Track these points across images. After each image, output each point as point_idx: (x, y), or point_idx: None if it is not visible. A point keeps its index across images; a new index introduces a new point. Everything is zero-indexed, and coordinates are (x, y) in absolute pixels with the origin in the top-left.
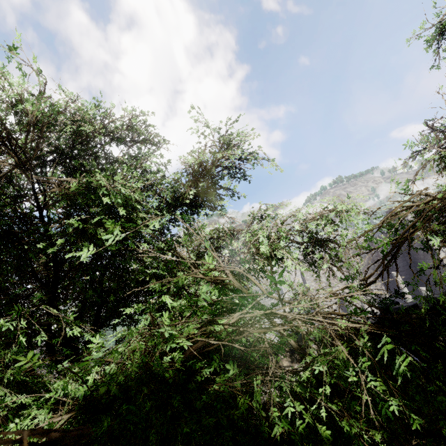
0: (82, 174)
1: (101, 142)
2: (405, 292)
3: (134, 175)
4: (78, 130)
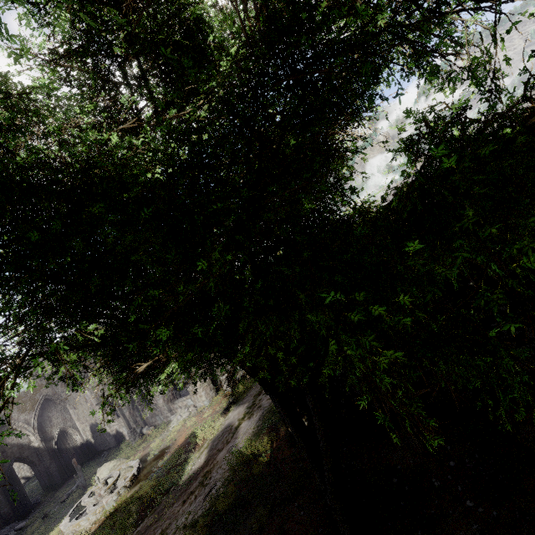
0: None
1: None
2: None
3: None
4: None
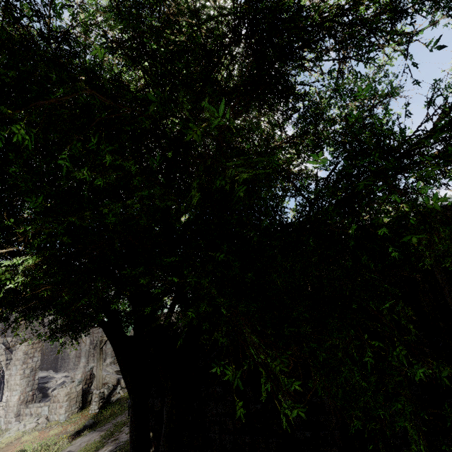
0: None
1: None
2: None
3: None
4: None
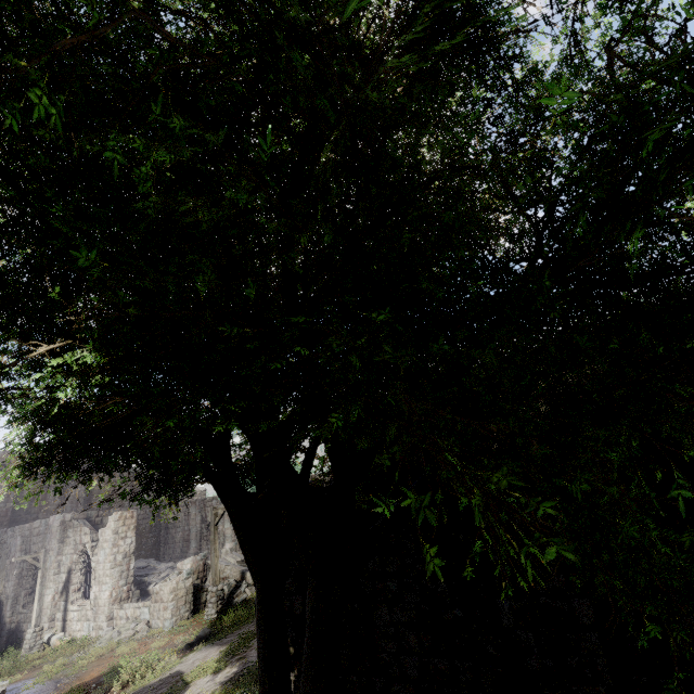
0: None
1: None
2: None
3: None
4: None
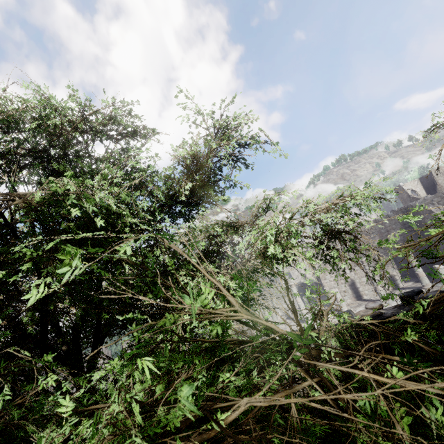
0: (54, 180)
1: (83, 139)
2: (419, 270)
3: (118, 175)
4: (49, 128)
